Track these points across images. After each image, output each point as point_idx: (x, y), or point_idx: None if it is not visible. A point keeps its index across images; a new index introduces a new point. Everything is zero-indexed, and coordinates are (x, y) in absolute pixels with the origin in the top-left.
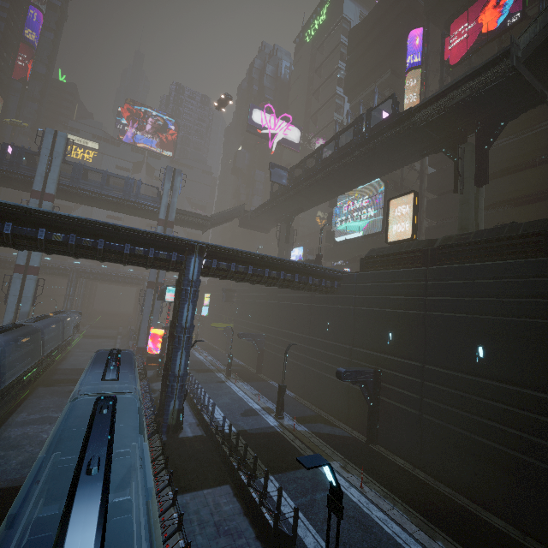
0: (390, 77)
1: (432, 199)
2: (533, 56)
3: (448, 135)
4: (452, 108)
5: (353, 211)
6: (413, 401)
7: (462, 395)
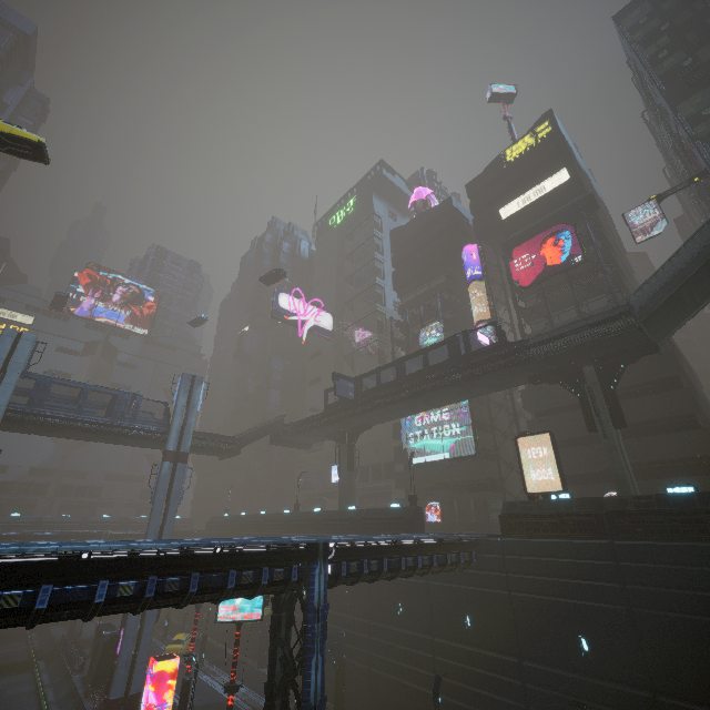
0: (448, 282)
1: (533, 420)
2: (649, 318)
3: (562, 368)
4: (573, 348)
5: (430, 424)
6: None
7: None
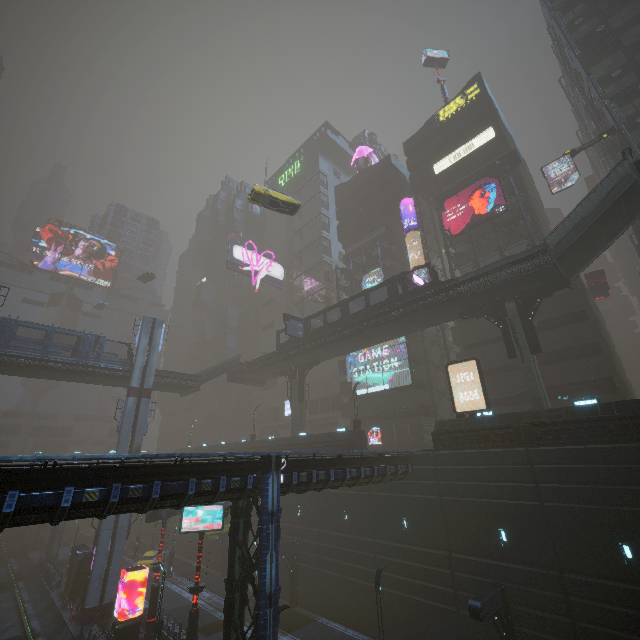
0: (387, 232)
1: (462, 353)
2: (562, 255)
3: (487, 303)
4: (496, 285)
5: (371, 360)
6: (563, 627)
7: (626, 612)
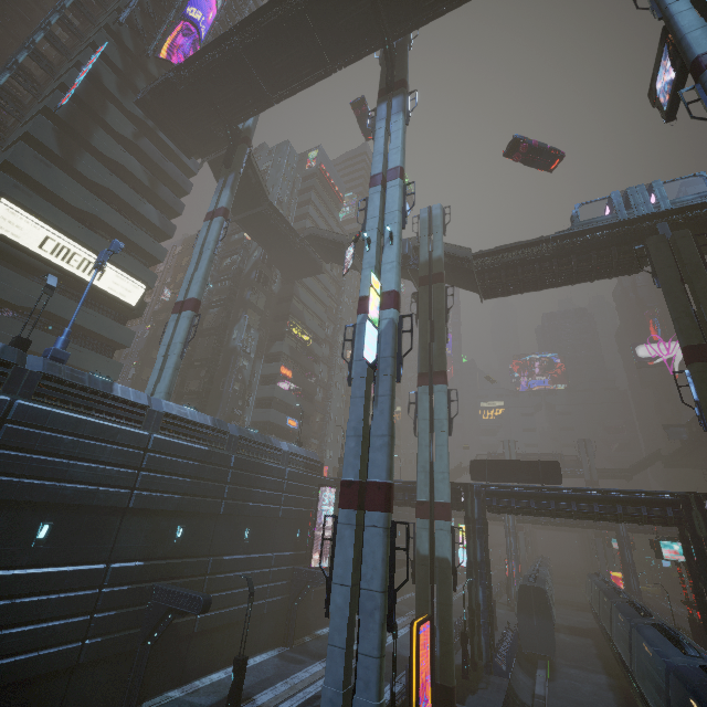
0: None
1: None
2: None
3: None
4: None
5: None
6: None
7: None
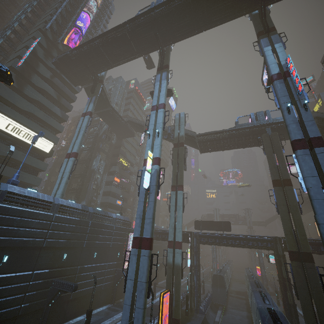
0: None
1: None
2: None
3: None
4: None
5: None
6: None
7: None
